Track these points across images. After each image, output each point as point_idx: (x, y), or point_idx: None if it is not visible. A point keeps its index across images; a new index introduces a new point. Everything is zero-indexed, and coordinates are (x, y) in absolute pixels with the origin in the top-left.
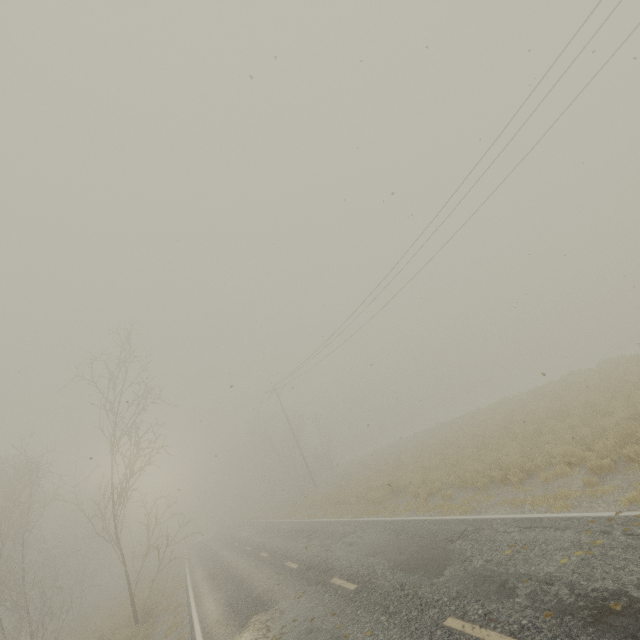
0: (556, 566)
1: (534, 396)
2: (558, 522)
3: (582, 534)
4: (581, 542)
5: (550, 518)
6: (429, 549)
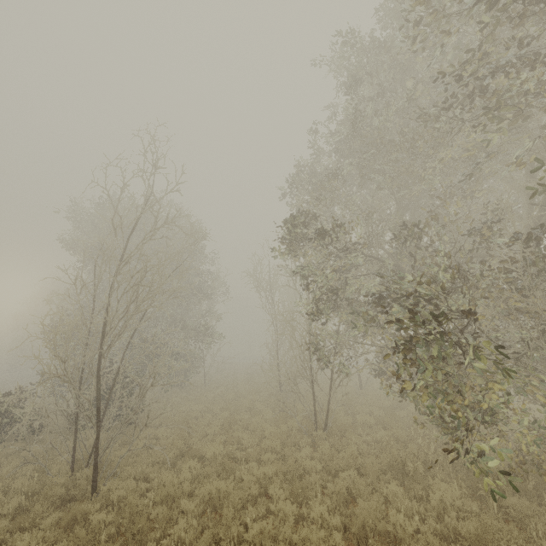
0: None
1: None
2: None
3: None
4: None
5: None
6: None
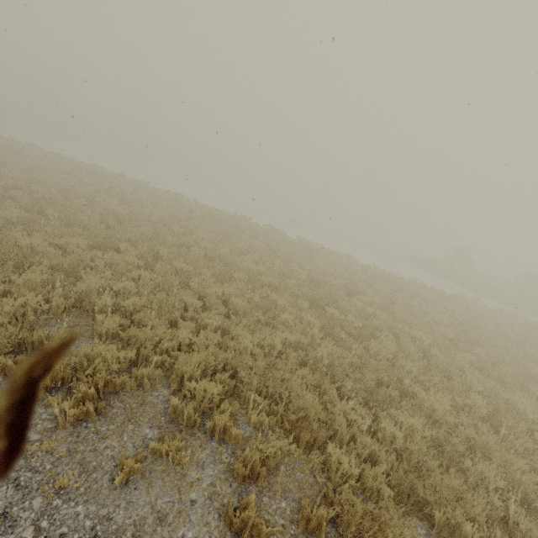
0: None
1: (205, 215)
2: None
3: None
4: None
5: None
6: None
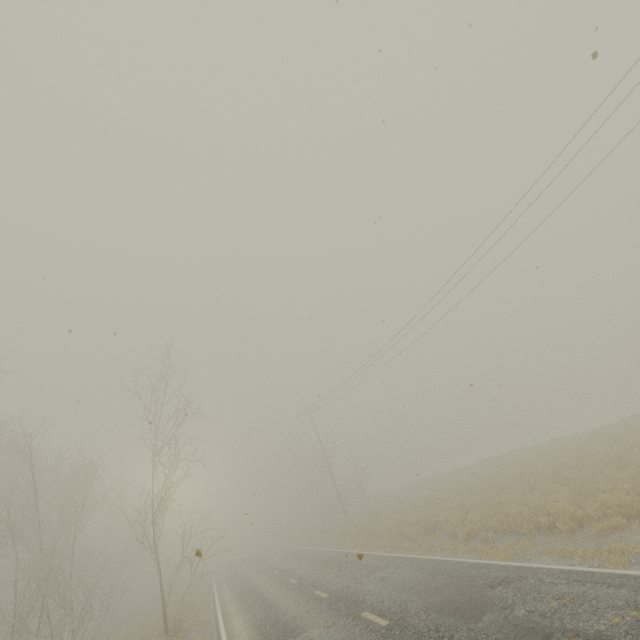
0: (607, 625)
1: (589, 439)
2: (612, 578)
3: (639, 594)
4: (637, 602)
5: (603, 573)
6: (467, 592)
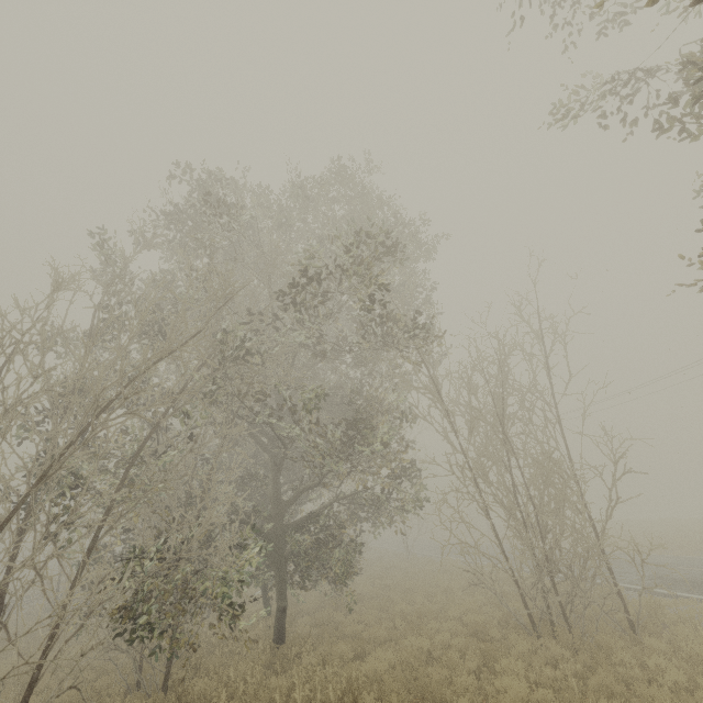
0: None
1: None
2: None
3: None
4: None
5: None
6: (656, 558)
